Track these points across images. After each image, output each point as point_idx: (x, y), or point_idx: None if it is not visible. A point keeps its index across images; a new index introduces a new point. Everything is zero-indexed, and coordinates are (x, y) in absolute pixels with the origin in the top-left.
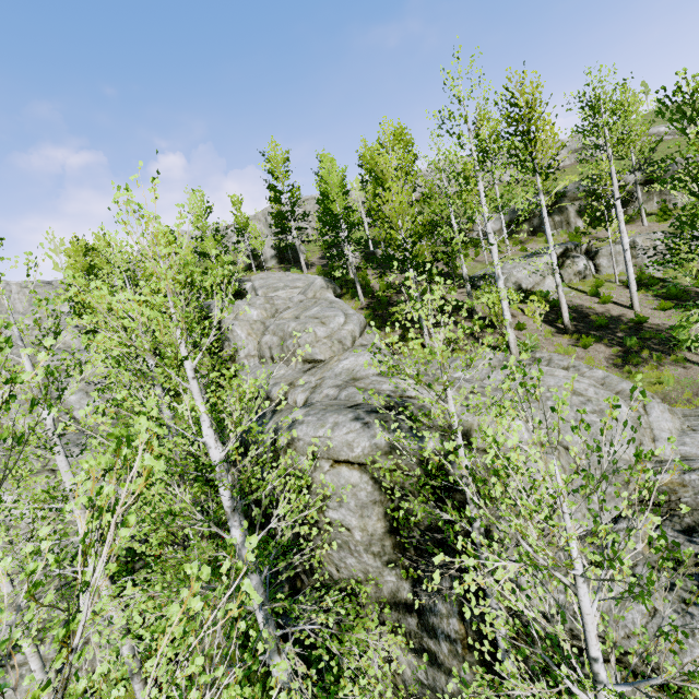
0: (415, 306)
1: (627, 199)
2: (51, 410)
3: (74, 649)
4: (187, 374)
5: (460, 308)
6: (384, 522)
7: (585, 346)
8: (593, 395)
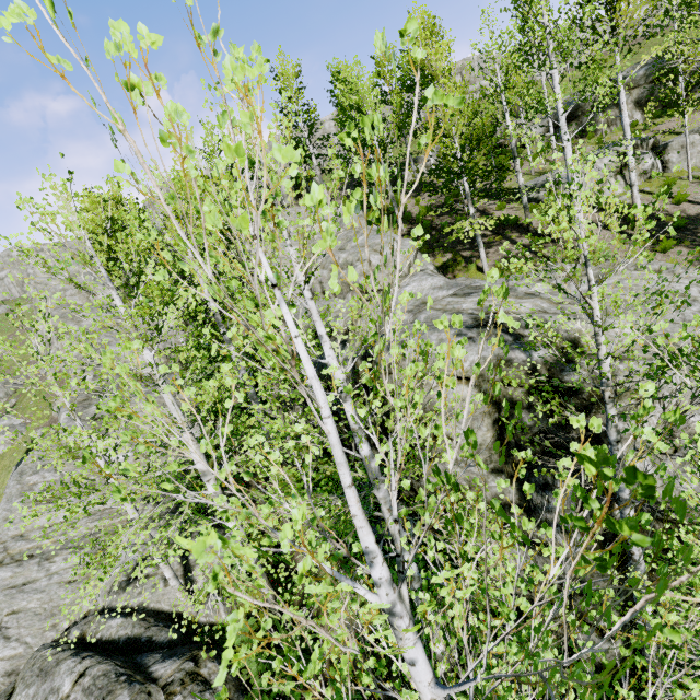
0: (474, 223)
1: (697, 79)
2: (204, 332)
3: (397, 520)
4: (304, 295)
5: (513, 224)
6: (493, 432)
7: (665, 250)
8: (698, 295)
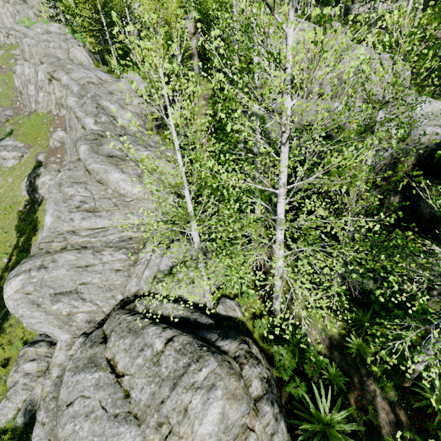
0: None
1: None
2: None
3: None
4: None
5: None
6: None
7: None
8: None
